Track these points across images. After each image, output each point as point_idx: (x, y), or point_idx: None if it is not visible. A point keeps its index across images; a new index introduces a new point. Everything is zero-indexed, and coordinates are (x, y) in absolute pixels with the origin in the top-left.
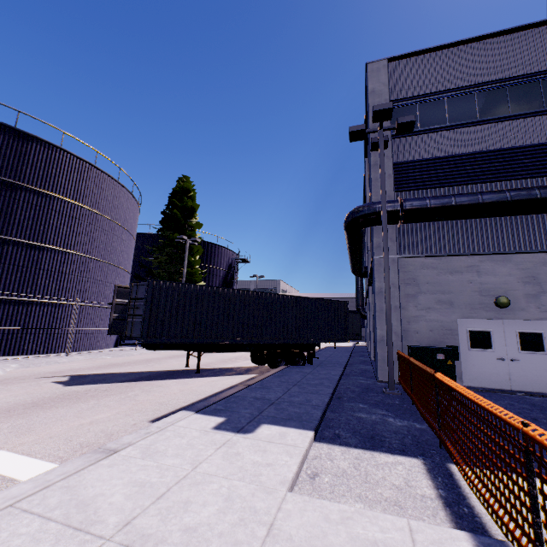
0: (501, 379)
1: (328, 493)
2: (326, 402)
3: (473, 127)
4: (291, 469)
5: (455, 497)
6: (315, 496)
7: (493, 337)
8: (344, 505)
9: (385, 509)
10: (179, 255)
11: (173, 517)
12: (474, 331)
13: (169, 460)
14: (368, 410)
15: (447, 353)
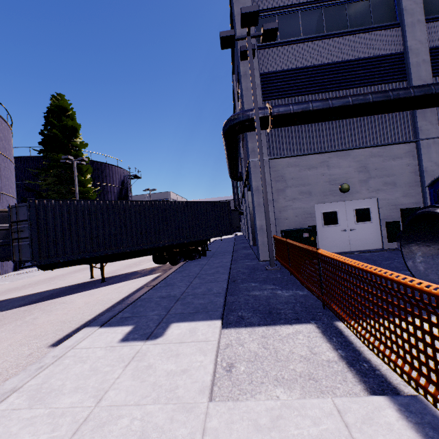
0: (344, 245)
1: (248, 385)
2: (225, 288)
3: (321, 41)
4: (208, 370)
5: (352, 354)
6: (236, 392)
7: (339, 215)
8: (269, 401)
9: (303, 387)
10: (68, 176)
11: None
12: (326, 212)
13: (66, 399)
14: (260, 287)
15: (310, 232)
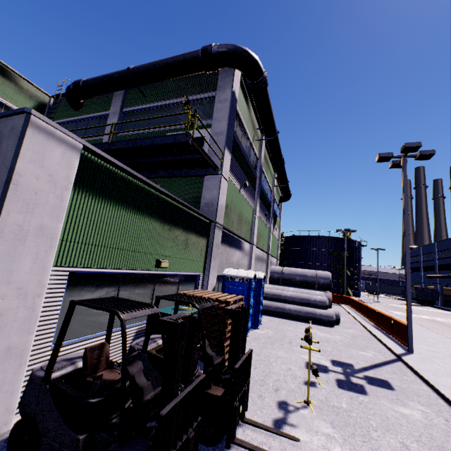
0: None
1: None
2: None
3: None
4: None
5: None
6: None
7: None
8: None
9: None
10: None
11: None
12: None
13: None
14: None
15: None
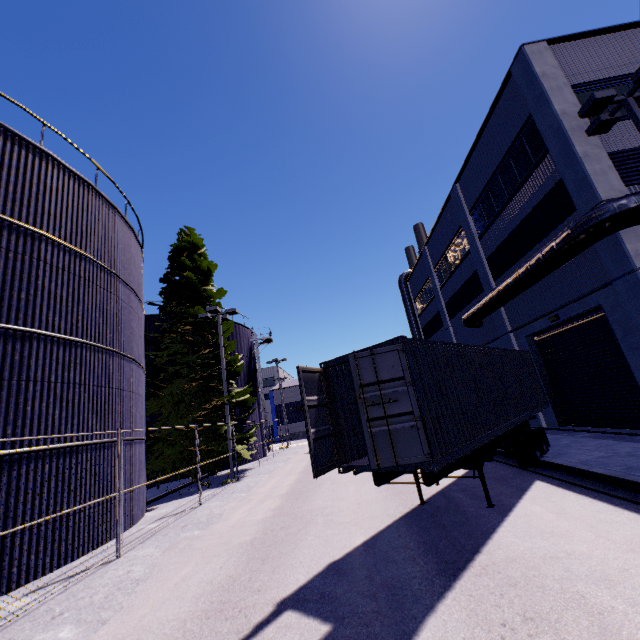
0: None
1: None
2: None
3: None
4: None
5: None
6: None
7: None
8: None
9: None
10: (203, 339)
11: None
12: None
13: None
14: None
15: None
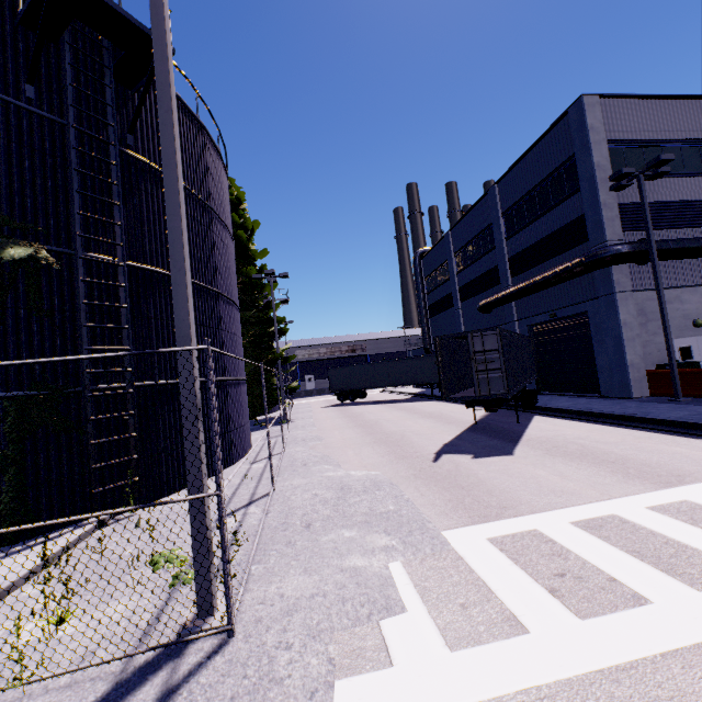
0: None
1: None
2: None
3: (665, 179)
4: None
5: None
6: None
7: (692, 350)
8: None
9: None
10: (252, 298)
11: None
12: (681, 347)
13: None
14: None
15: (697, 364)
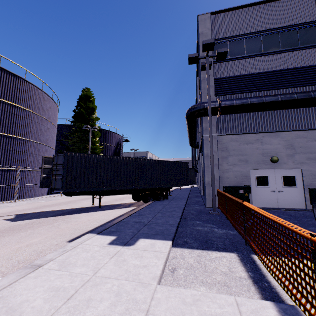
0: (273, 202)
1: (183, 281)
2: (177, 222)
3: (259, 57)
4: (159, 268)
5: (258, 276)
6: (175, 284)
7: (269, 179)
8: (194, 291)
9: (218, 289)
10: (86, 138)
11: (78, 313)
12: (259, 176)
13: (78, 269)
14: (202, 225)
15: (245, 189)
